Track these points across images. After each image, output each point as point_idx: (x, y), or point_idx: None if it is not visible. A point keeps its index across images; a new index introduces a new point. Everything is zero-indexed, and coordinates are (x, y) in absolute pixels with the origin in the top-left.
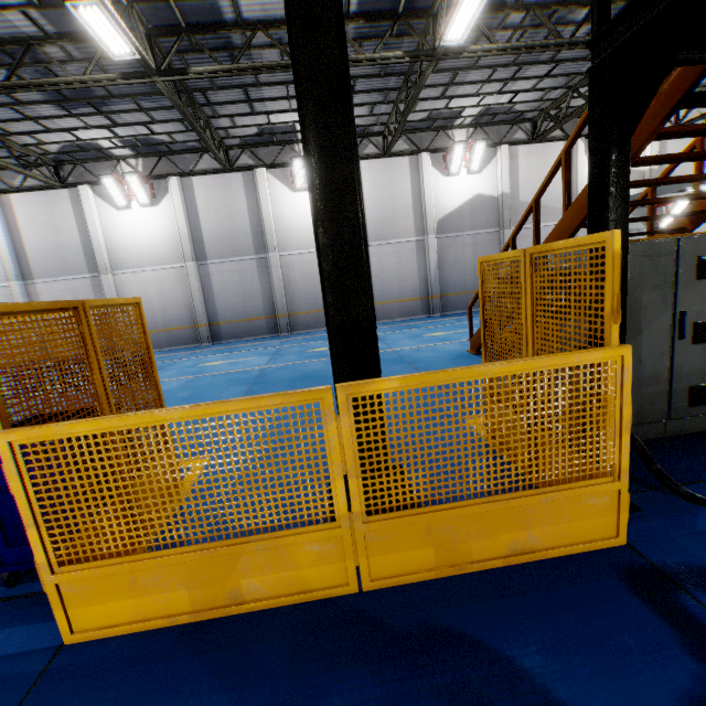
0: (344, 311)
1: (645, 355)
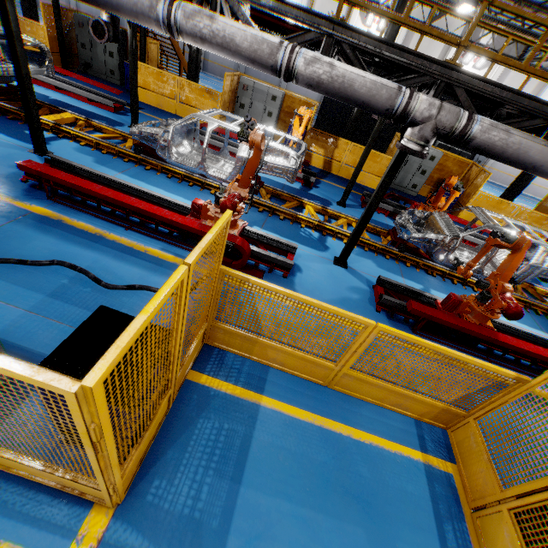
0: (24, 4)
1: (99, 54)
